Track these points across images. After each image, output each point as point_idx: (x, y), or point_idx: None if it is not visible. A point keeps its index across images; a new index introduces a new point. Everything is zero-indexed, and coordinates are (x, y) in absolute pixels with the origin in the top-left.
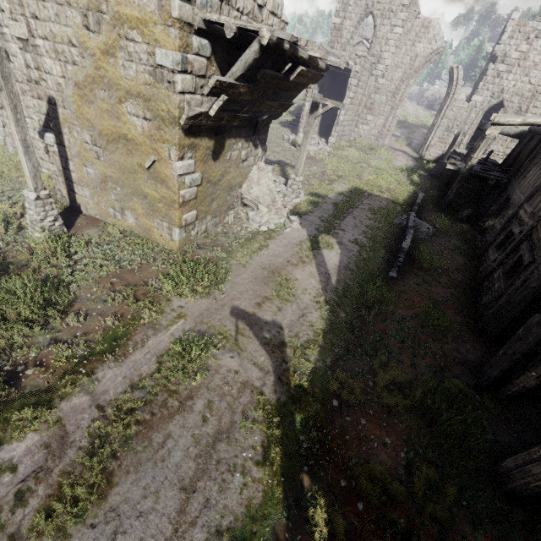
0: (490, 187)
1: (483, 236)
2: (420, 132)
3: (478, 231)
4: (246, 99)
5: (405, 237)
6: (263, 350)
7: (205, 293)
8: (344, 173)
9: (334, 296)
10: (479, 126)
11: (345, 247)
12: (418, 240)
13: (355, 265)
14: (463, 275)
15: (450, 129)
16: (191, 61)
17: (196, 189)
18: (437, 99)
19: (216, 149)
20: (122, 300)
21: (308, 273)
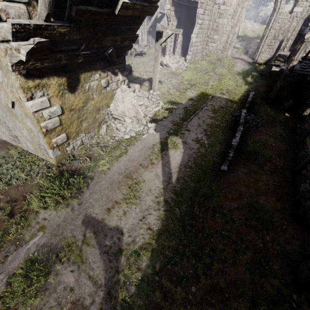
0: (308, 80)
1: (302, 123)
2: (255, 42)
3: (298, 118)
4: (75, 38)
5: (236, 132)
6: (100, 260)
7: (66, 204)
8: (195, 82)
9: (172, 194)
10: (299, 32)
11: (188, 146)
12: (248, 132)
13: (194, 162)
14: (284, 161)
15: (276, 37)
16: (3, 8)
17: (58, 118)
18: (268, 16)
19: (71, 83)
20: (1, 216)
21: (154, 174)
